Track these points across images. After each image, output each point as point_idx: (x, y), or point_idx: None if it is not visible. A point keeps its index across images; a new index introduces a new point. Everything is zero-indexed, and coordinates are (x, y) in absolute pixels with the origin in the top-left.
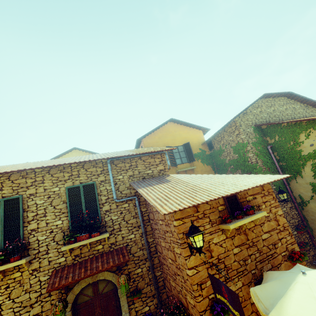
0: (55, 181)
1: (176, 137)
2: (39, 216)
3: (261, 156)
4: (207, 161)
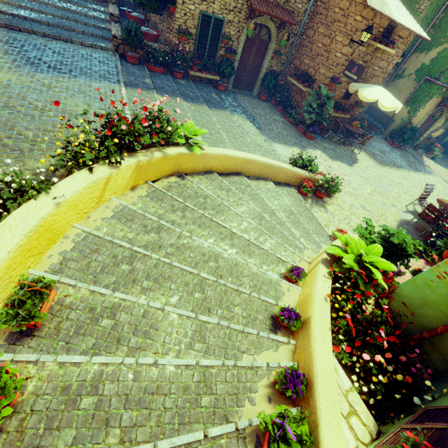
0: None
1: None
2: None
3: (431, 9)
4: None
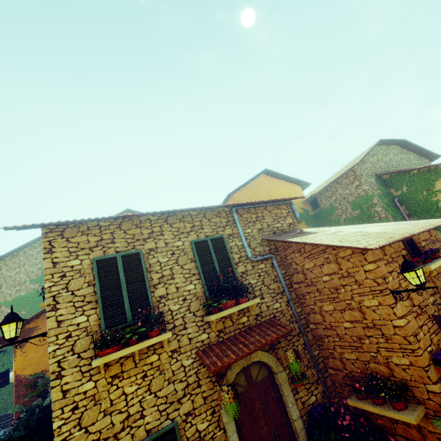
0: (176, 234)
1: (271, 193)
2: (165, 278)
3: (390, 210)
4: (312, 223)
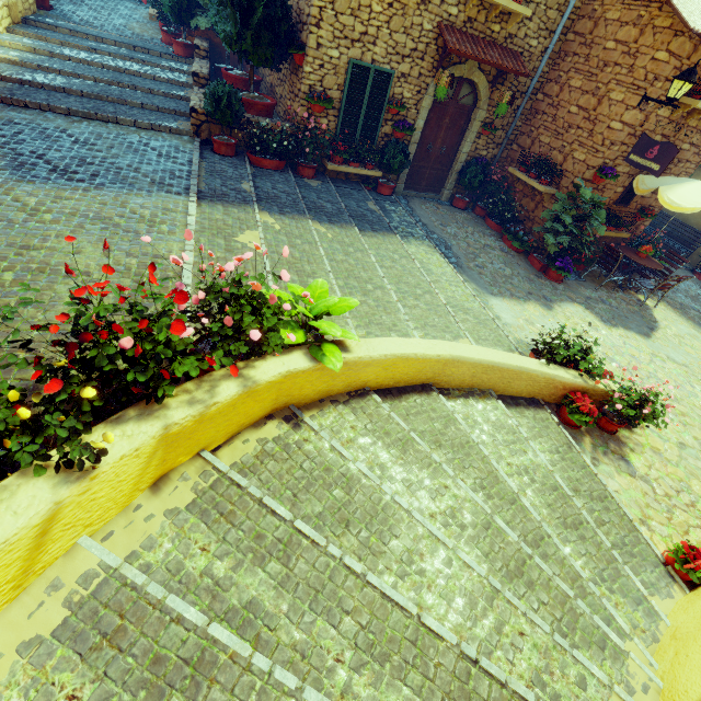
0: None
1: None
2: None
3: None
4: None
